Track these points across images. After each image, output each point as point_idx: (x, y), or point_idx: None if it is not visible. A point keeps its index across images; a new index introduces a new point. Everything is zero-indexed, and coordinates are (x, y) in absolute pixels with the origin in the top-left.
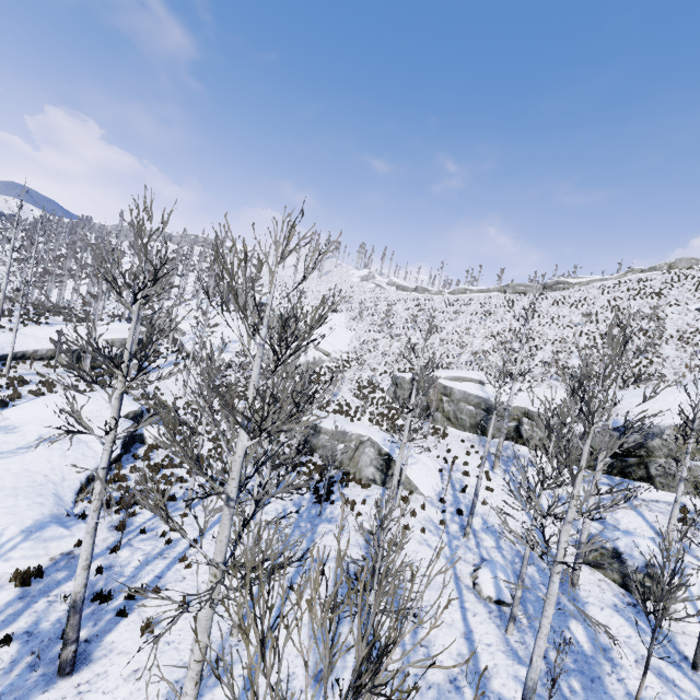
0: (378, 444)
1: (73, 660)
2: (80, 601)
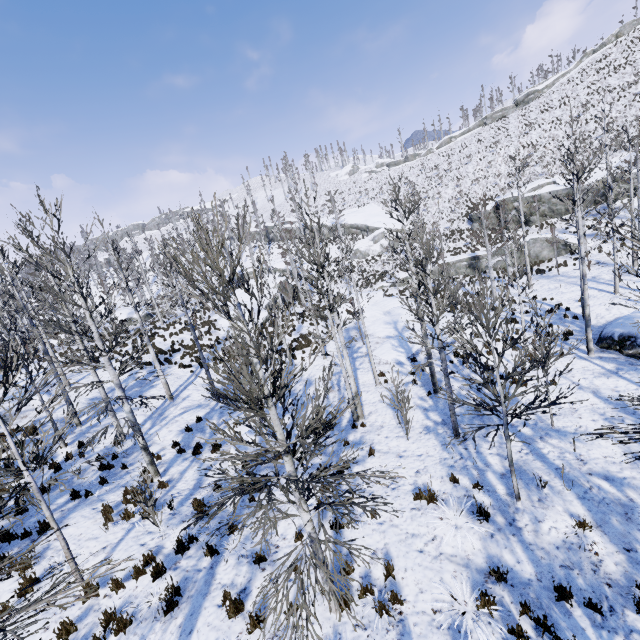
0: (541, 237)
1: None
2: None
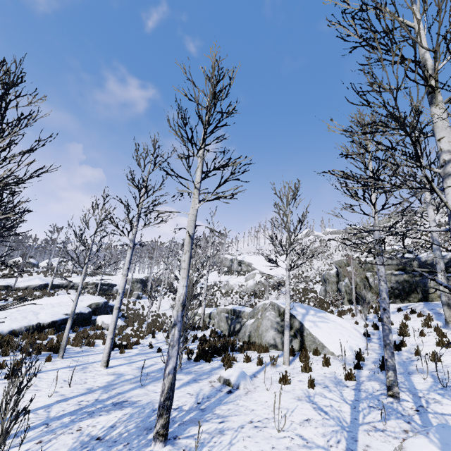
0: (277, 304)
1: None
2: None
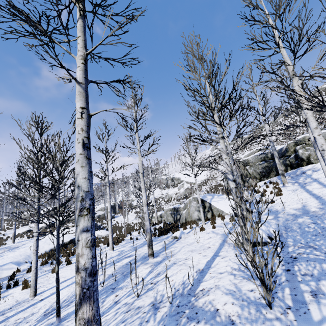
0: (196, 197)
1: None
2: None
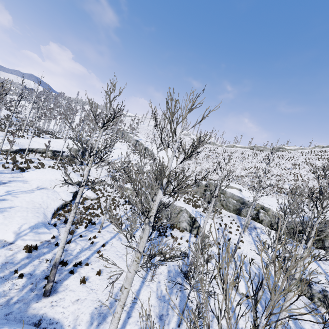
0: (190, 212)
1: (50, 290)
2: (58, 262)
